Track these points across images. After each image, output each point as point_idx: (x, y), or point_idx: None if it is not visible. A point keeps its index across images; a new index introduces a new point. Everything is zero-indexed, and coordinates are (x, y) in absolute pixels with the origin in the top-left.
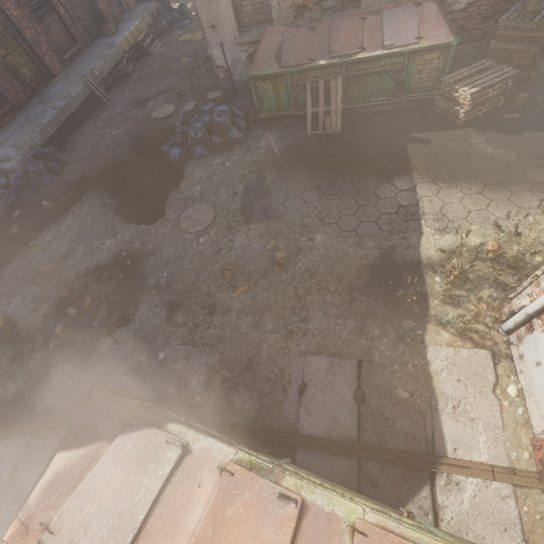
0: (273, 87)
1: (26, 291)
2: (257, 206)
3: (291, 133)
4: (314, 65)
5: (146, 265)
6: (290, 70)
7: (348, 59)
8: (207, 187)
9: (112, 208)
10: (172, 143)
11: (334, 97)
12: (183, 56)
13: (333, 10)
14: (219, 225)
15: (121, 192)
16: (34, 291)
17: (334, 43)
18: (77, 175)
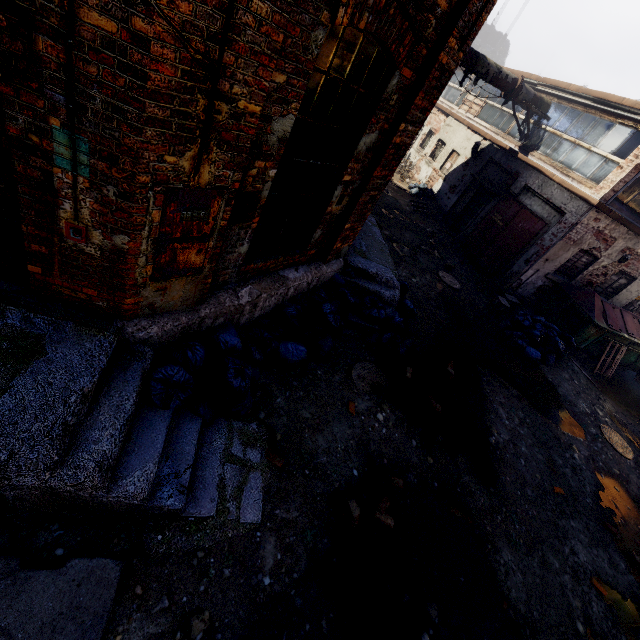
0: (593, 333)
1: (570, 527)
2: (633, 437)
3: (580, 363)
4: (623, 335)
5: (636, 495)
6: (612, 331)
7: (636, 341)
8: (588, 405)
9: (529, 404)
10: (528, 341)
11: (618, 356)
12: (394, 208)
13: (596, 292)
14: (637, 454)
15: (508, 380)
16: (578, 527)
17: (627, 326)
18: (430, 331)
